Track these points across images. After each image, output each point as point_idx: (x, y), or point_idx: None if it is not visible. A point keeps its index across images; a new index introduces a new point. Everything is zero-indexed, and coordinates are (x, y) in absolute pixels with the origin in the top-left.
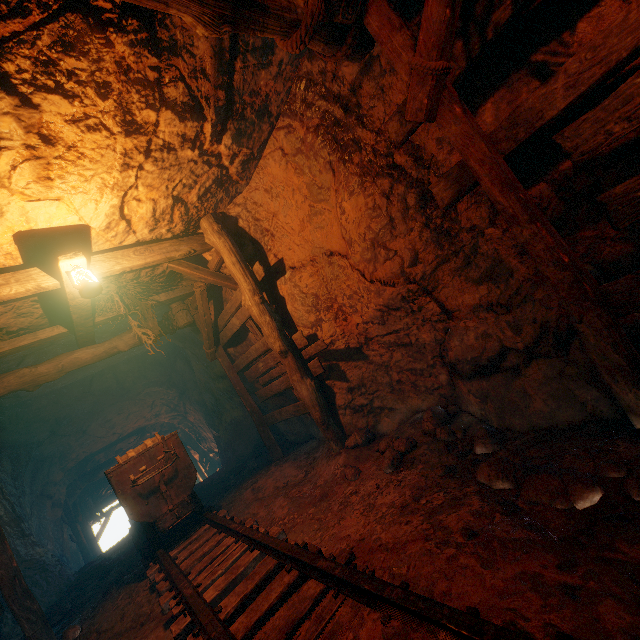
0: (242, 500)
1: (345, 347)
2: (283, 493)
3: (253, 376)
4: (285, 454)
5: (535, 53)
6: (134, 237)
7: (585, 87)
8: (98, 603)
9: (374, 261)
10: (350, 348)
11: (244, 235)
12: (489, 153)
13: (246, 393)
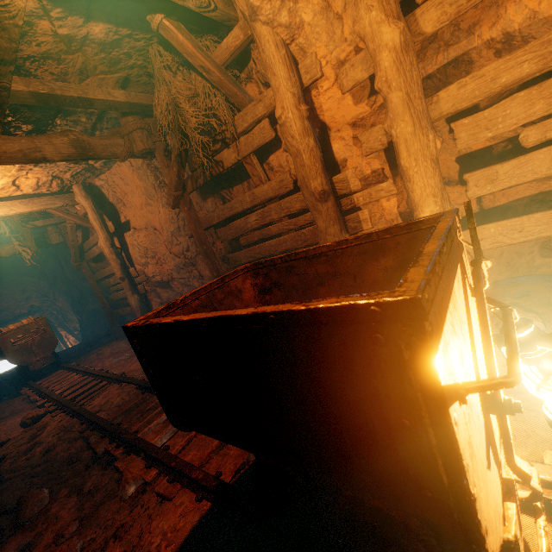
0: (89, 359)
1: (161, 280)
2: (114, 356)
3: (107, 285)
4: None
5: (222, 191)
6: (21, 192)
7: (221, 220)
8: None
9: (172, 243)
10: (163, 281)
11: (105, 199)
12: (195, 229)
13: (102, 295)
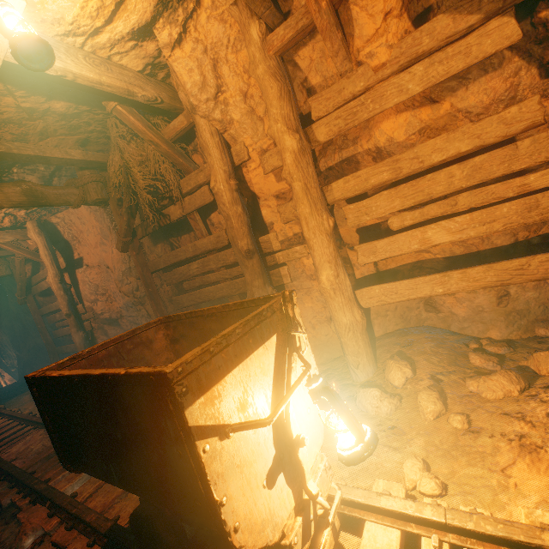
0: (21, 401)
1: (109, 317)
2: None
3: (52, 321)
4: None
5: (171, 238)
6: None
7: (167, 265)
8: None
9: (122, 282)
10: (112, 318)
11: (60, 236)
12: (142, 272)
13: (46, 330)
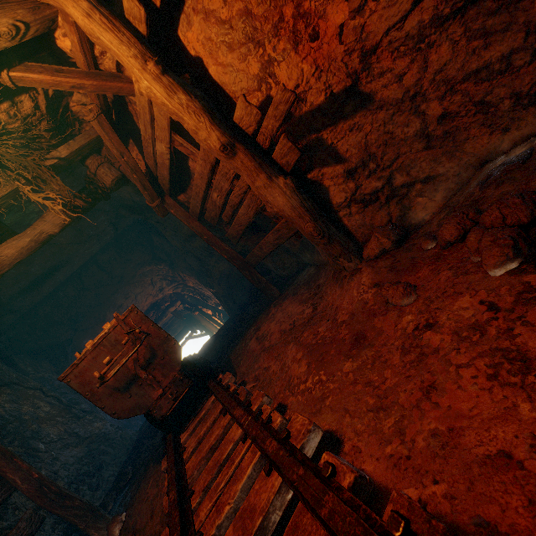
0: (249, 352)
1: (325, 98)
2: (292, 338)
3: (214, 216)
4: (282, 291)
5: None
6: None
7: None
8: (141, 479)
9: None
10: (335, 95)
11: None
12: None
13: (216, 240)
